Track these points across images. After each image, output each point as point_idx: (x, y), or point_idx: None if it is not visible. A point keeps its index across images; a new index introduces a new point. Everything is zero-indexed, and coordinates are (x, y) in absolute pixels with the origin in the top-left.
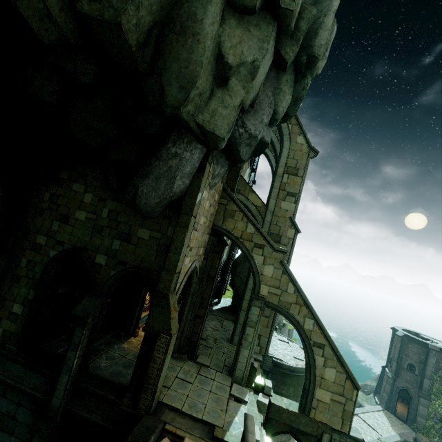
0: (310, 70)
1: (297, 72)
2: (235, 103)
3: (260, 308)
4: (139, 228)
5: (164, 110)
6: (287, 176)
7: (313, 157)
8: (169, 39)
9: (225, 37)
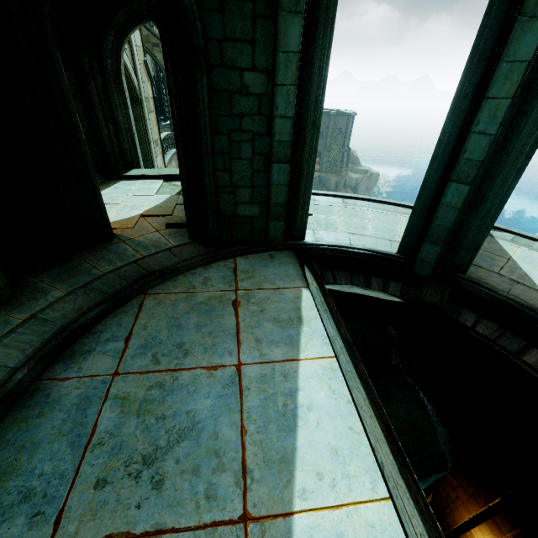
0: None
1: None
2: None
3: None
4: None
5: None
6: None
7: None
8: None
9: None
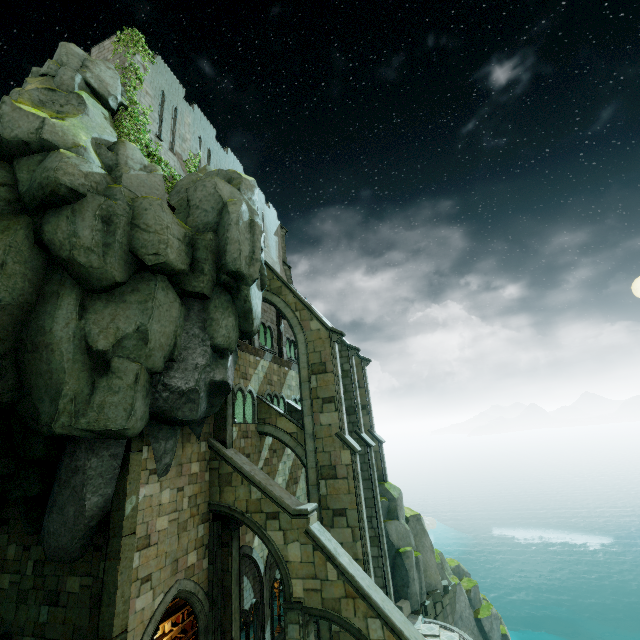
0: (243, 281)
1: (229, 289)
2: (129, 381)
3: (299, 624)
4: (68, 578)
5: (42, 431)
6: (315, 377)
7: (338, 339)
8: (26, 359)
9: (91, 326)
